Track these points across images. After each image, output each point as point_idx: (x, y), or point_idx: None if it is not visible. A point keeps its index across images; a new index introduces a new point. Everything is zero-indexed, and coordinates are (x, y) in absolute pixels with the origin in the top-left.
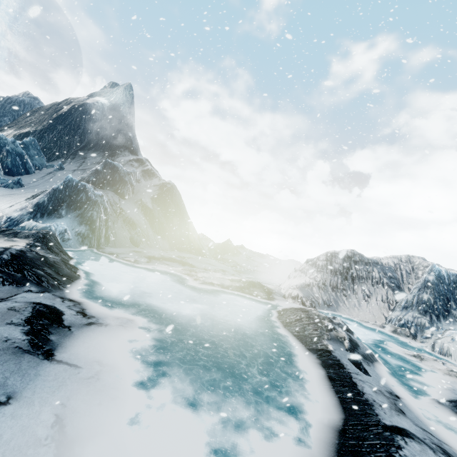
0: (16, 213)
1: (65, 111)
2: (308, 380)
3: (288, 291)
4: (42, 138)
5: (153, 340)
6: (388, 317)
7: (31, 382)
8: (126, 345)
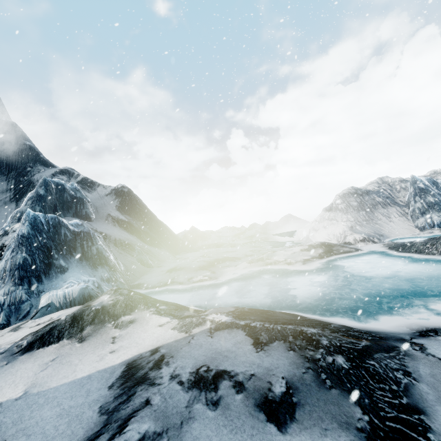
0: None
1: None
2: None
3: (349, 238)
4: None
5: None
6: (417, 225)
7: None
8: None
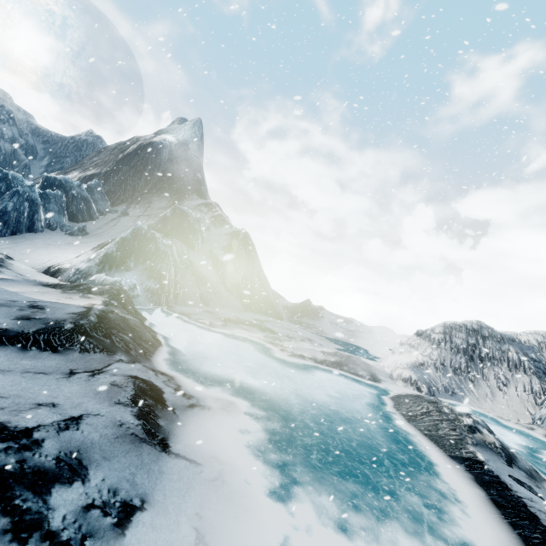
0: (84, 264)
1: (131, 151)
2: (464, 502)
3: (396, 371)
4: (107, 180)
5: (262, 430)
6: (535, 414)
7: (158, 481)
8: (236, 437)
